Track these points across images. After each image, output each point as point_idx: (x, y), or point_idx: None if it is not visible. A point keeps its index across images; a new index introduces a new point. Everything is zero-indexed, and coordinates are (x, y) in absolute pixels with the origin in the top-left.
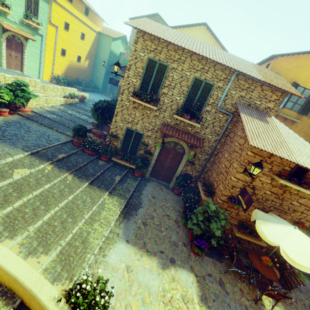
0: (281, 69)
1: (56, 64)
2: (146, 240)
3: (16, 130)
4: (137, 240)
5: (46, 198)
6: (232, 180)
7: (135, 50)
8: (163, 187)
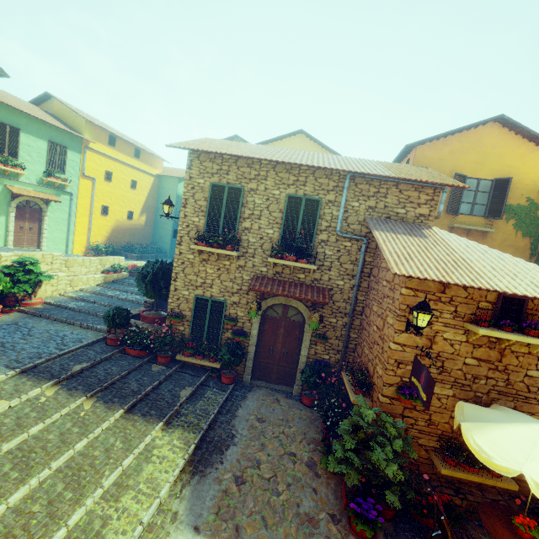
0: (428, 161)
1: (95, 228)
2: (240, 521)
3: (6, 336)
4: (220, 521)
5: (29, 453)
6: (393, 350)
7: (190, 177)
8: (281, 395)
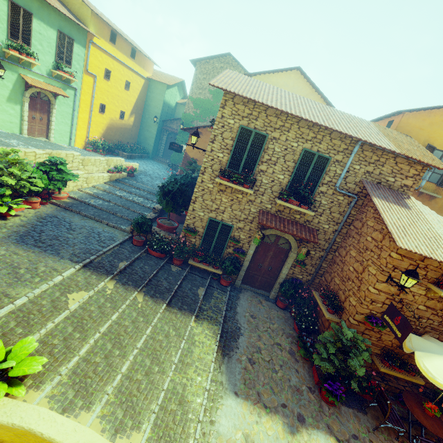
0: (409, 128)
1: (93, 124)
2: (259, 389)
3: (56, 230)
4: (247, 389)
5: (118, 336)
6: (371, 293)
7: (222, 116)
8: (262, 298)
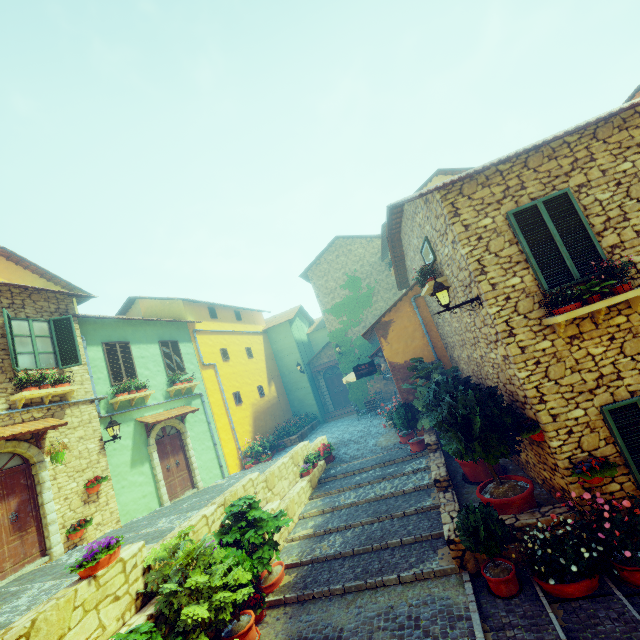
0: None
1: (237, 426)
2: None
3: None
4: None
5: None
6: None
7: (464, 227)
8: None
